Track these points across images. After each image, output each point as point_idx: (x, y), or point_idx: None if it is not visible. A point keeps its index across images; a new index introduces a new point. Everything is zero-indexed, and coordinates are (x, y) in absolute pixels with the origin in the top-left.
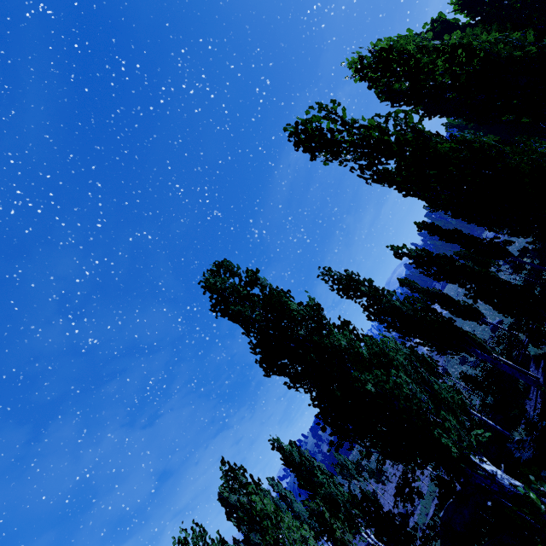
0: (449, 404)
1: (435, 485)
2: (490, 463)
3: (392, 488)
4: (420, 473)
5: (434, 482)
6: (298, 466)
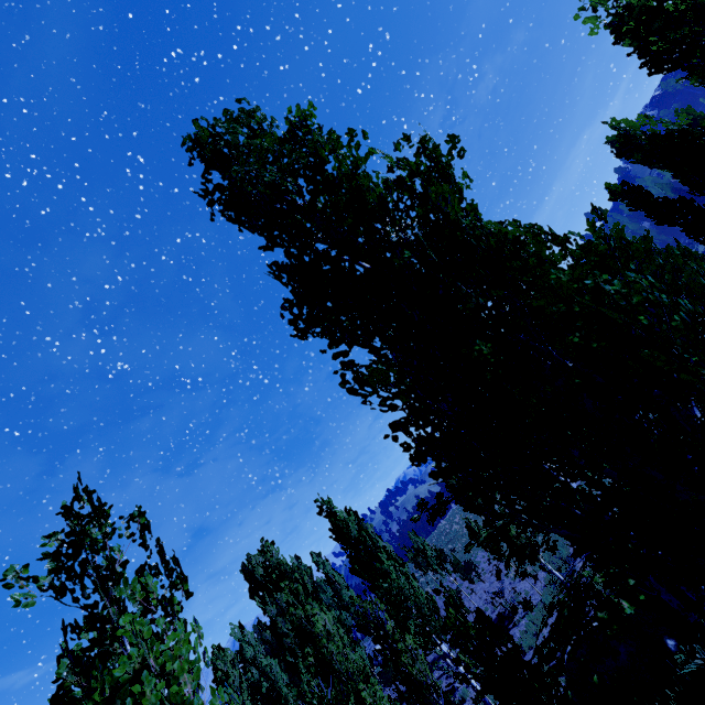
0: None
1: (591, 605)
2: None
3: (484, 589)
4: (532, 577)
5: (553, 591)
6: (353, 542)
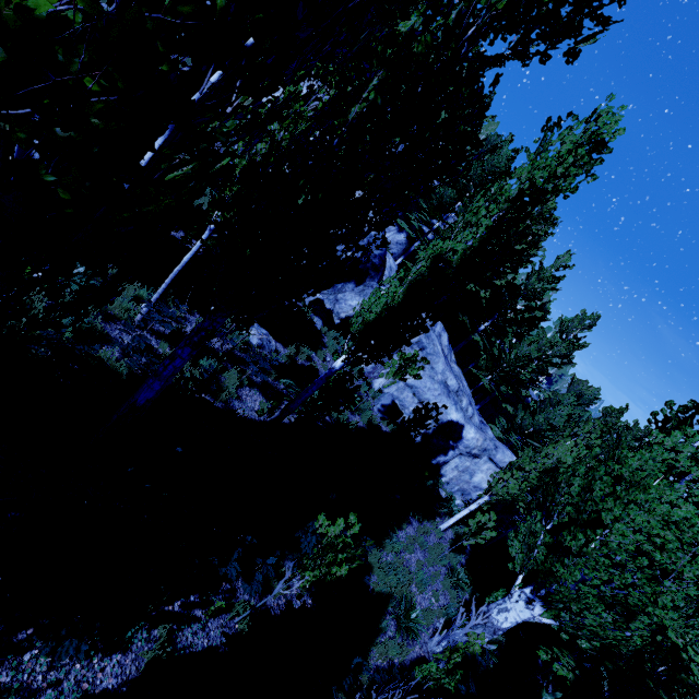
0: (572, 591)
1: None
2: (519, 607)
3: None
4: None
5: None
6: None
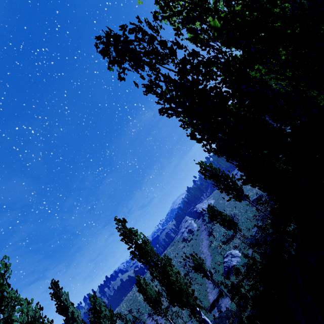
0: None
1: None
2: None
3: None
4: None
5: None
6: None
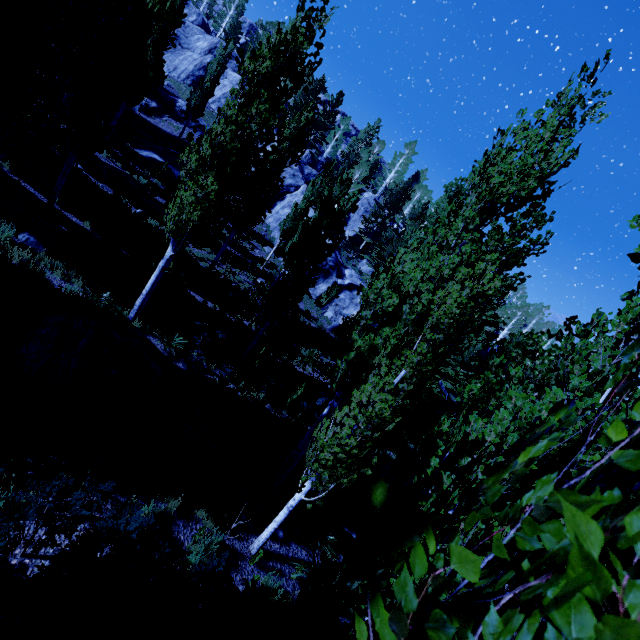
0: None
1: None
2: None
3: None
4: None
5: None
6: None
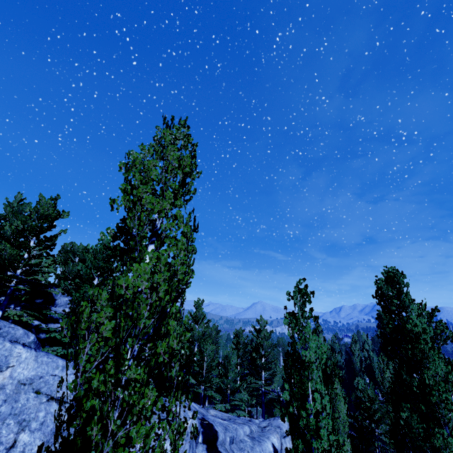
0: None
1: None
2: None
3: None
4: None
5: None
6: None
